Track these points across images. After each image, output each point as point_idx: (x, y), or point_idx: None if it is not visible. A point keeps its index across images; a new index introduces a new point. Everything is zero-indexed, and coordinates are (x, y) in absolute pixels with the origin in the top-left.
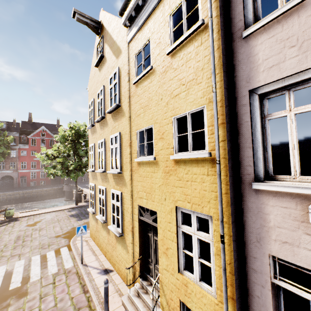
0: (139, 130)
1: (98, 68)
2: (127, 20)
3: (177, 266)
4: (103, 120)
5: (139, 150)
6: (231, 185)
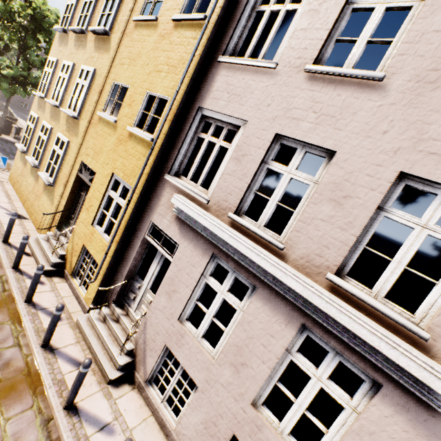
0: (116, 82)
1: None
2: None
3: (93, 220)
4: (82, 36)
5: (107, 104)
6: (152, 169)
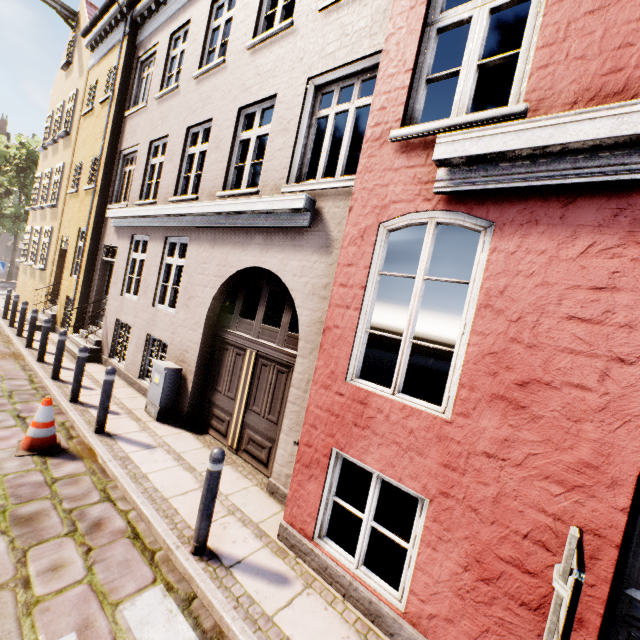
0: (77, 164)
1: (66, 73)
2: (89, 45)
3: (71, 272)
4: (57, 145)
5: (74, 184)
6: (99, 206)
